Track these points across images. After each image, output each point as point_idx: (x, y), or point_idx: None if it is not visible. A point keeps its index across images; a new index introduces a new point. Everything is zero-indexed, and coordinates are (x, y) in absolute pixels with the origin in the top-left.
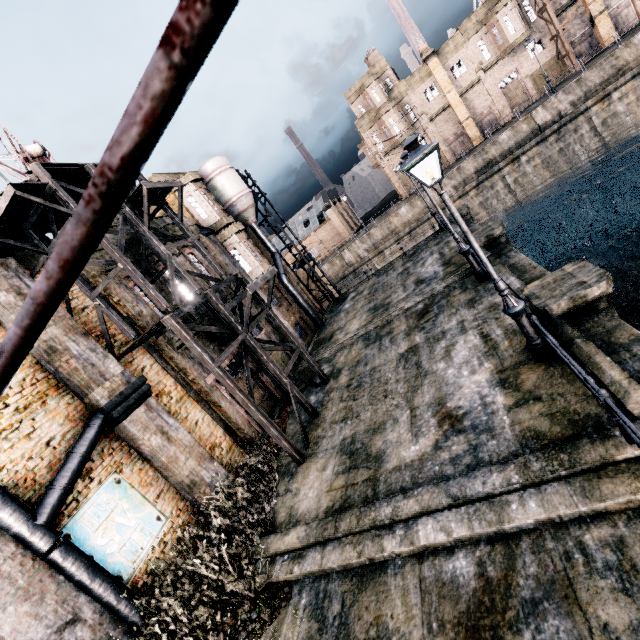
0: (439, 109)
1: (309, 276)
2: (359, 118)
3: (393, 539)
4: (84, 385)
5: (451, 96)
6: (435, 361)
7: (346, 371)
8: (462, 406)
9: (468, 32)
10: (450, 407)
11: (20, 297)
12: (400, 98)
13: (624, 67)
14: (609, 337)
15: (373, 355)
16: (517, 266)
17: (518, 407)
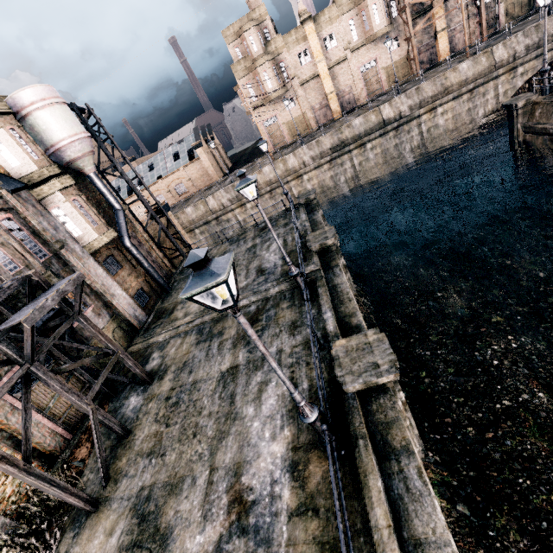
0: (310, 76)
1: (163, 230)
2: (235, 62)
3: None
4: None
5: (321, 66)
6: (247, 401)
7: (171, 373)
8: (254, 488)
9: (342, 7)
10: (244, 484)
11: None
12: (276, 53)
13: (449, 88)
14: (387, 433)
15: (199, 361)
16: (338, 290)
17: (298, 516)
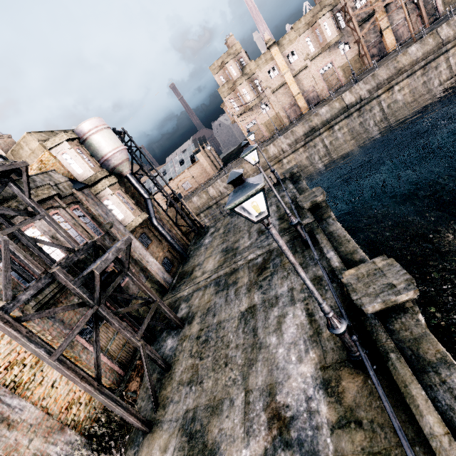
0: (279, 85)
1: (178, 213)
2: (221, 86)
3: None
4: None
5: (287, 76)
6: (269, 332)
7: (198, 318)
8: (290, 405)
9: (299, 30)
10: (279, 402)
11: None
12: (251, 74)
13: (402, 69)
14: (417, 348)
15: (220, 306)
16: (335, 235)
17: (341, 429)
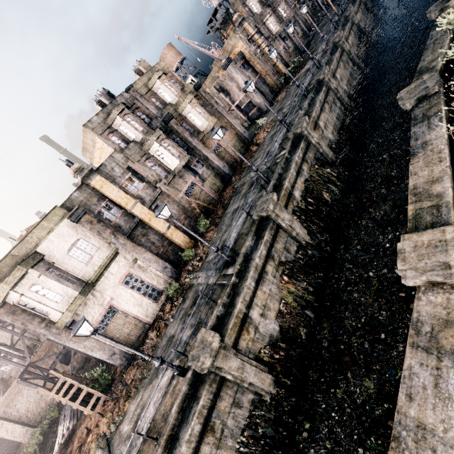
0: None
1: None
2: None
3: None
4: None
5: None
6: None
7: None
8: None
9: None
10: None
11: None
12: None
13: None
14: None
15: None
16: None
17: None
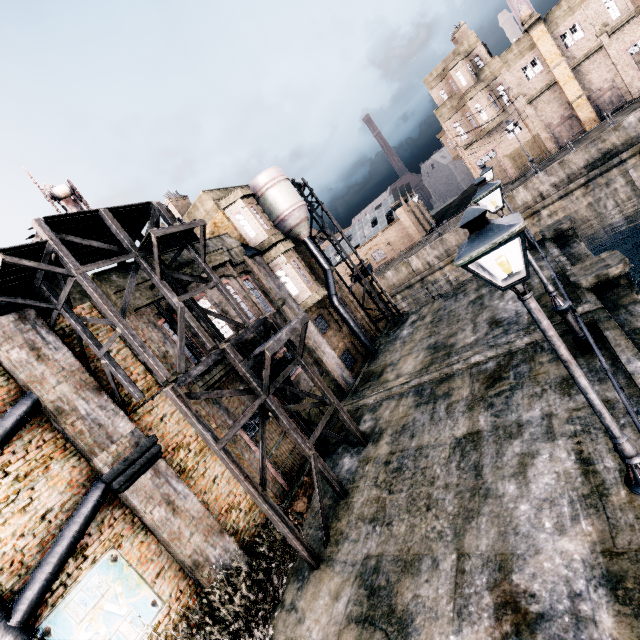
0: (541, 88)
1: (366, 292)
2: (439, 106)
3: None
4: (87, 450)
5: (559, 71)
6: (502, 475)
7: (388, 436)
8: (537, 596)
9: None
10: (517, 586)
11: (33, 352)
12: (491, 79)
13: None
14: None
15: (422, 424)
16: None
17: None
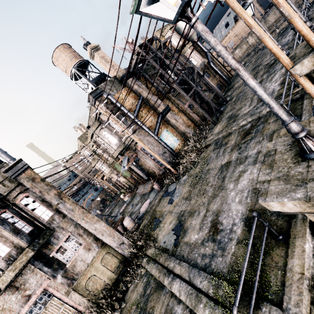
0: None
1: None
2: None
3: (234, 127)
4: (156, 107)
5: None
6: (266, 83)
7: (235, 97)
8: None
9: None
10: None
11: (138, 86)
12: None
13: None
14: None
15: (246, 88)
16: None
17: (281, 89)
